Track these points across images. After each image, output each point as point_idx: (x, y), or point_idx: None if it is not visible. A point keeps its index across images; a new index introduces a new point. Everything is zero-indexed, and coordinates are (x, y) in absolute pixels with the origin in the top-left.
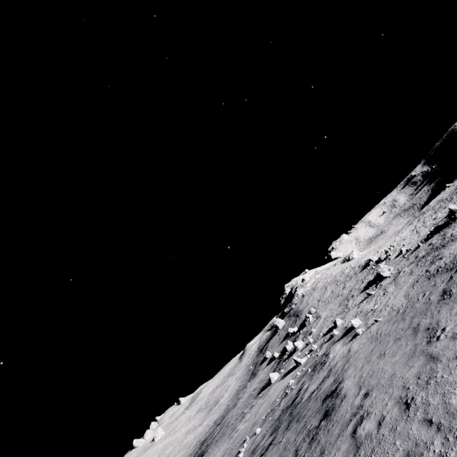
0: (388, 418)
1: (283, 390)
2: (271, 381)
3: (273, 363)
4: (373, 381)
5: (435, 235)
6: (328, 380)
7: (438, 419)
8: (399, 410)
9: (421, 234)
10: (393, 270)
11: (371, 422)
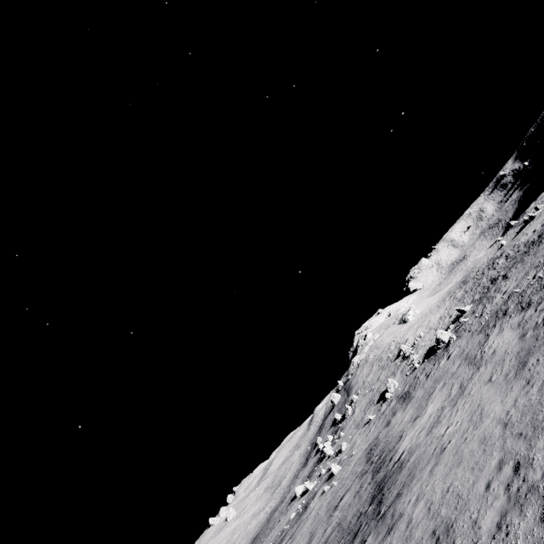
0: None
1: (287, 521)
2: (296, 495)
3: (317, 457)
4: None
5: (425, 361)
6: (288, 542)
7: None
8: None
9: (433, 339)
10: (396, 389)
11: None
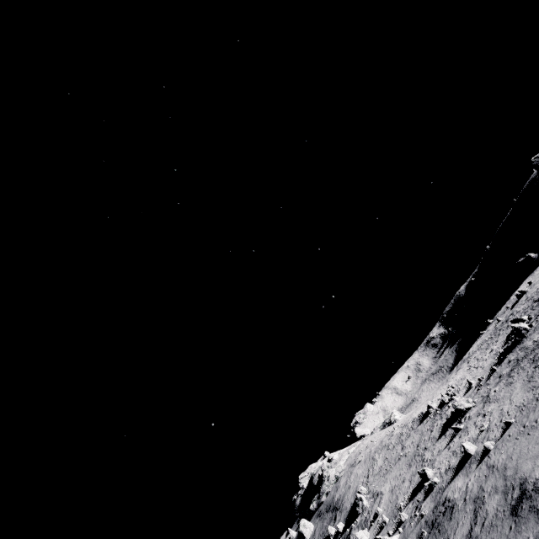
0: None
1: None
2: None
3: None
4: None
5: (508, 355)
6: (489, 502)
7: None
8: None
9: (485, 365)
10: (473, 401)
11: None
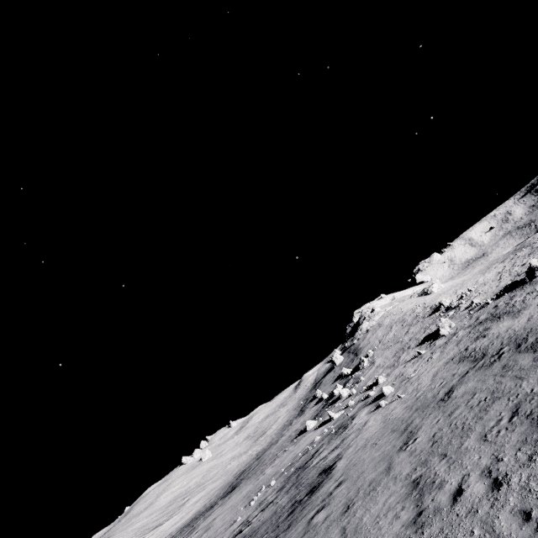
0: (333, 515)
1: (309, 444)
2: (307, 429)
3: (320, 405)
4: (351, 471)
5: (506, 294)
6: (335, 451)
7: (349, 531)
8: (341, 511)
9: (500, 284)
10: (453, 327)
11: (324, 514)
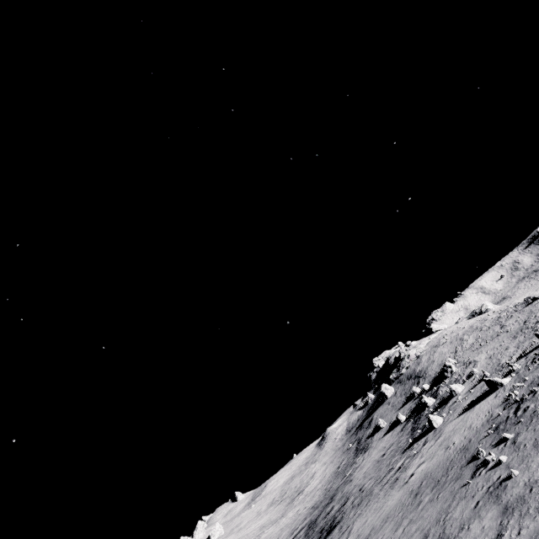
0: None
1: (498, 407)
2: (434, 425)
3: (401, 427)
4: None
5: None
6: None
7: None
8: None
9: None
10: None
11: None
